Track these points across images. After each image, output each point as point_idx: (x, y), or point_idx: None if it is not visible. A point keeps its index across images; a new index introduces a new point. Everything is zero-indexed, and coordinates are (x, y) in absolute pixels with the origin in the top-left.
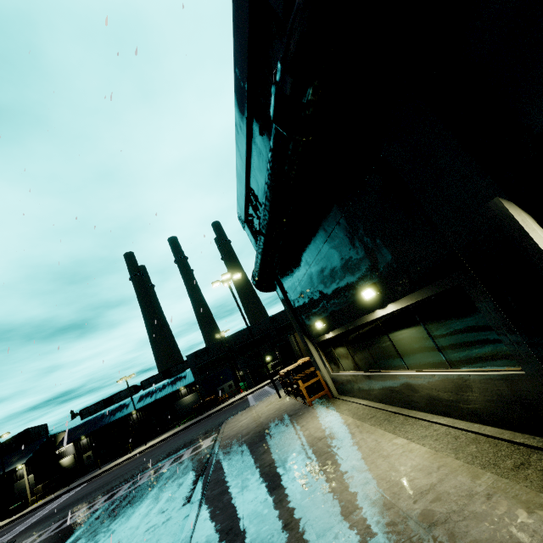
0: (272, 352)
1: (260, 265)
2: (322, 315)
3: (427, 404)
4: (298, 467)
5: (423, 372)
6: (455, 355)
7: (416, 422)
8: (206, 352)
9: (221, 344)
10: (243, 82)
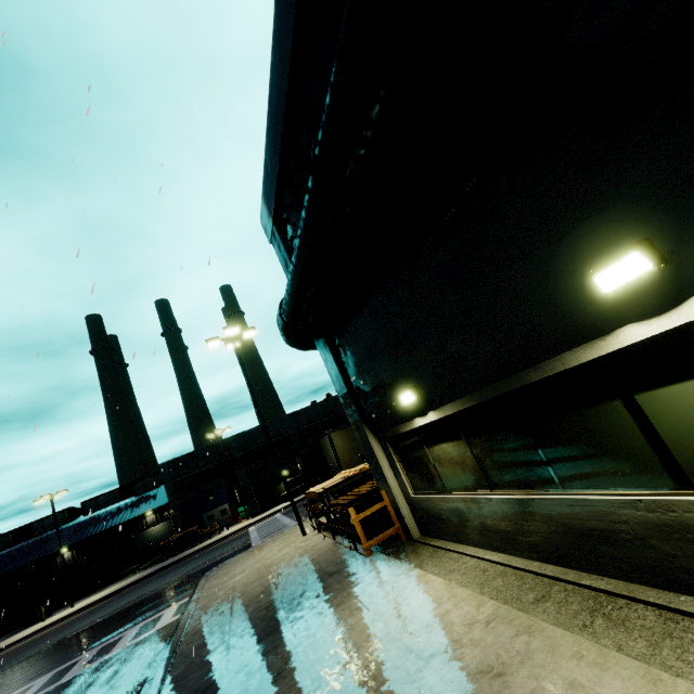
0: (291, 463)
1: (301, 274)
2: (418, 377)
3: None
4: None
5: None
6: None
7: None
8: (192, 460)
9: (216, 450)
10: None
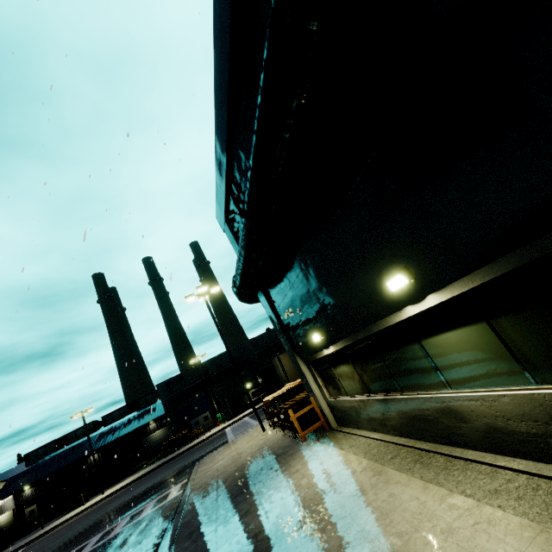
0: (253, 378)
1: (243, 264)
2: (321, 324)
3: (483, 438)
4: (299, 543)
5: (481, 393)
6: (546, 363)
7: (468, 467)
8: (179, 380)
9: (197, 371)
10: (224, 22)
